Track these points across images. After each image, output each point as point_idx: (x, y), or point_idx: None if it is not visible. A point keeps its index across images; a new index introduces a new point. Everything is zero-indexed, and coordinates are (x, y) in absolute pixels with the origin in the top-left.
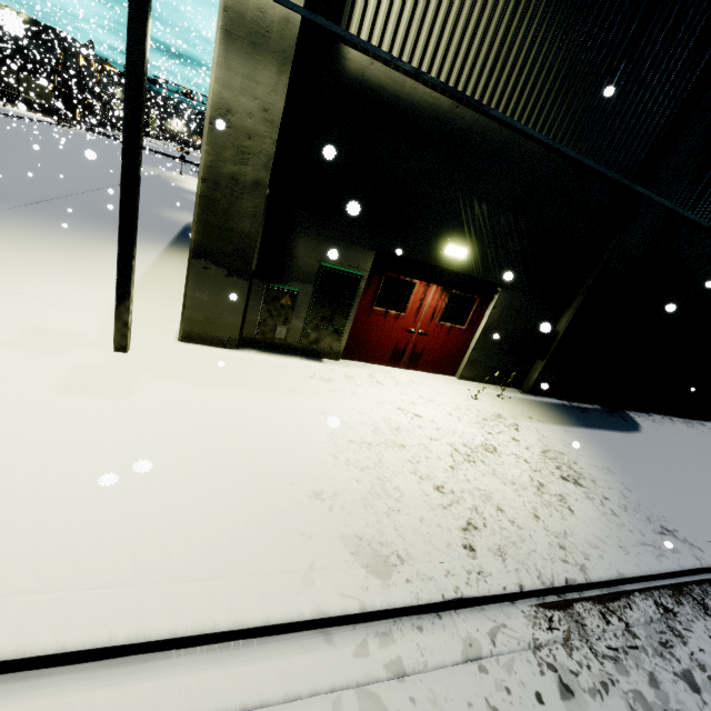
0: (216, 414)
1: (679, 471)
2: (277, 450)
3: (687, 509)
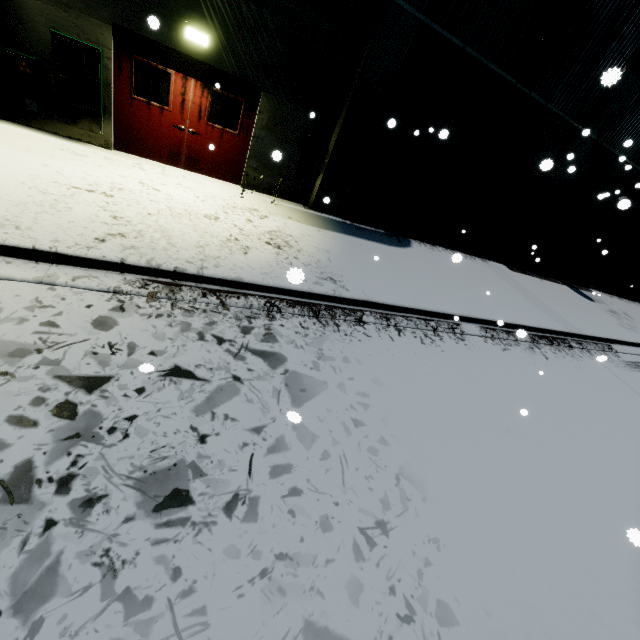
0: None
1: (405, 268)
2: None
3: (375, 279)
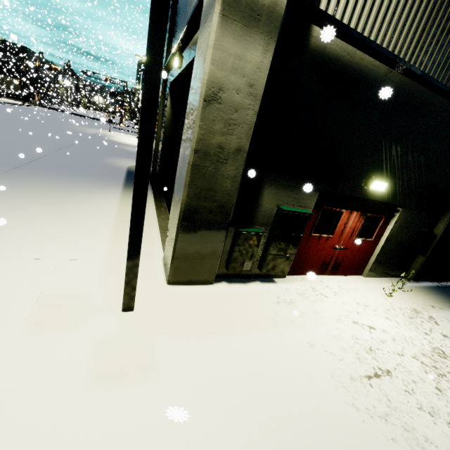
0: (236, 377)
1: None
2: (308, 415)
3: None
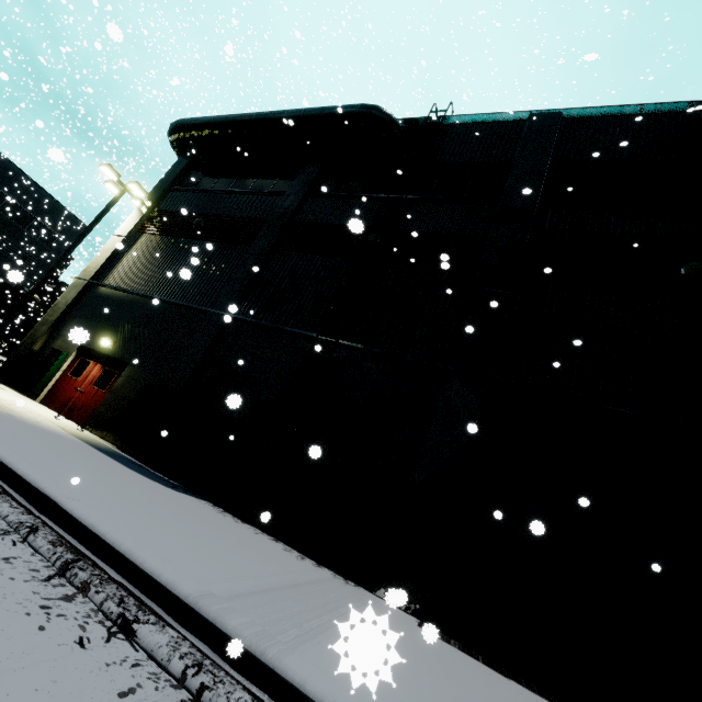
0: None
1: (73, 453)
2: None
3: None
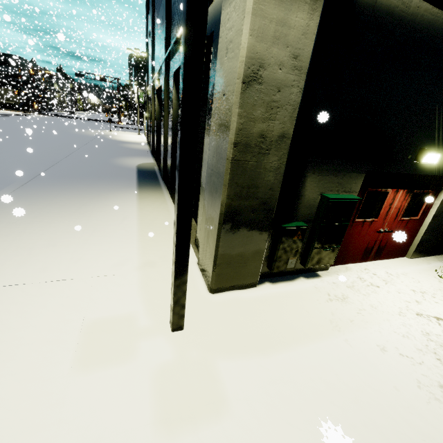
0: (315, 400)
1: None
2: (410, 441)
3: None
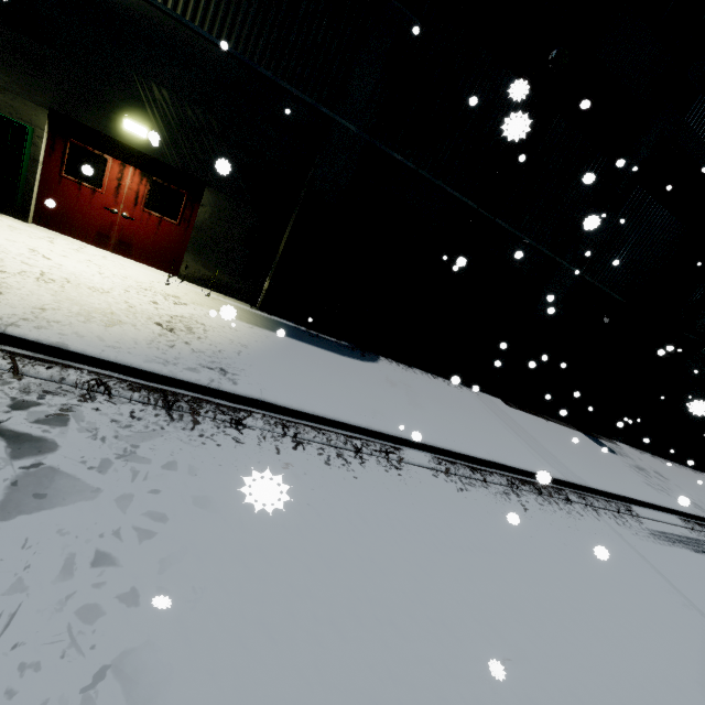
0: None
1: (351, 379)
2: None
3: (293, 381)
